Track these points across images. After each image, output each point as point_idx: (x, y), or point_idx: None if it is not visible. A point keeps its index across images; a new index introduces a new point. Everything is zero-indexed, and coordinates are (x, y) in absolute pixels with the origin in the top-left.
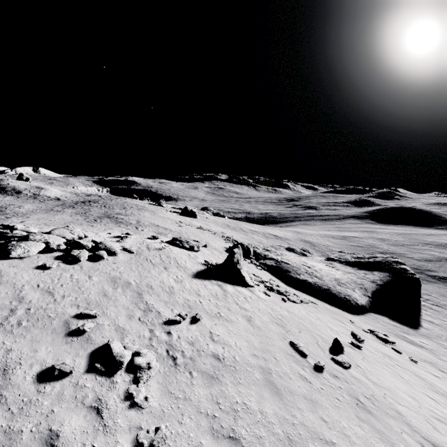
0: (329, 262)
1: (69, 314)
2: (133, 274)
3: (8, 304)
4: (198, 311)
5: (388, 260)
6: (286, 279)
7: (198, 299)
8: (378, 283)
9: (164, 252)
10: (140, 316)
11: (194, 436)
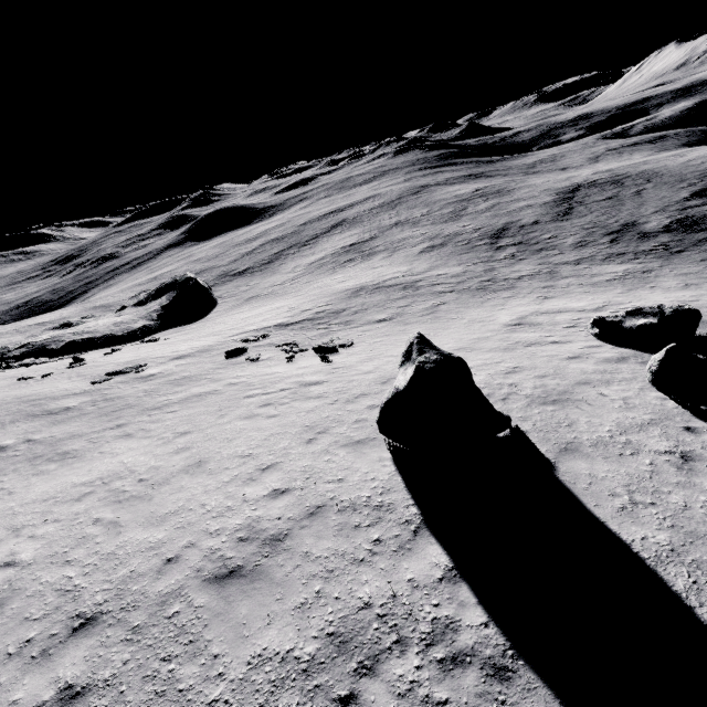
0: (118, 313)
1: None
2: None
3: None
4: None
5: (175, 278)
6: (48, 356)
7: None
8: (165, 304)
9: None
10: None
11: None
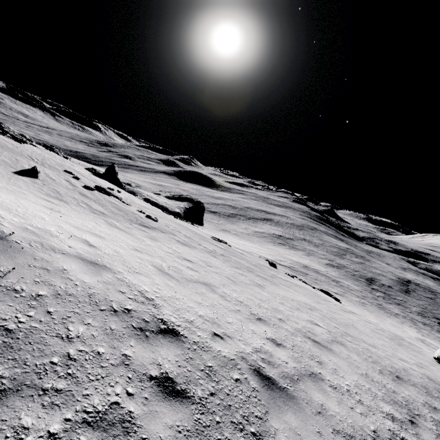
0: (157, 195)
1: (60, 169)
2: (58, 161)
3: (21, 152)
4: (116, 190)
5: (191, 197)
6: None
7: (109, 186)
8: (187, 207)
9: (55, 154)
10: (93, 182)
11: (152, 215)
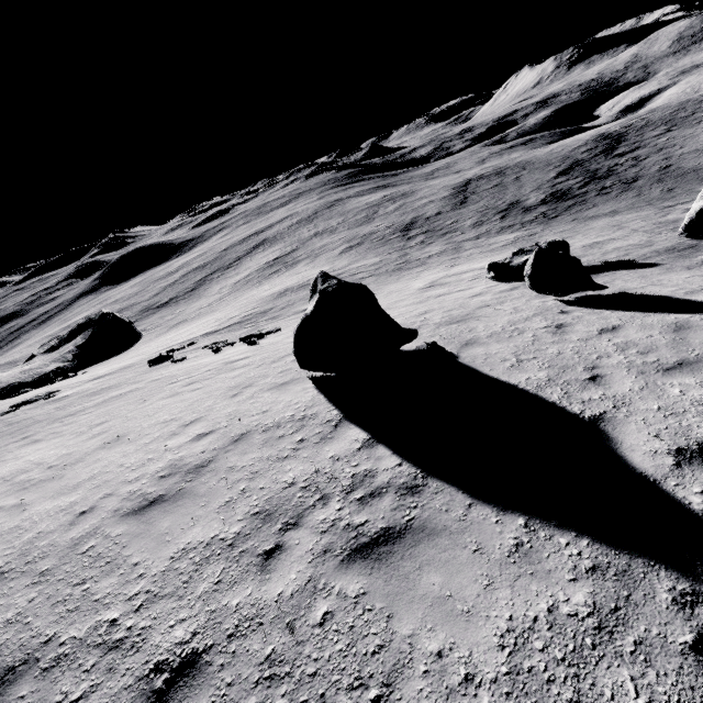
0: (26, 363)
1: None
2: None
3: None
4: None
5: (89, 316)
6: None
7: None
8: (80, 343)
9: None
10: None
11: None
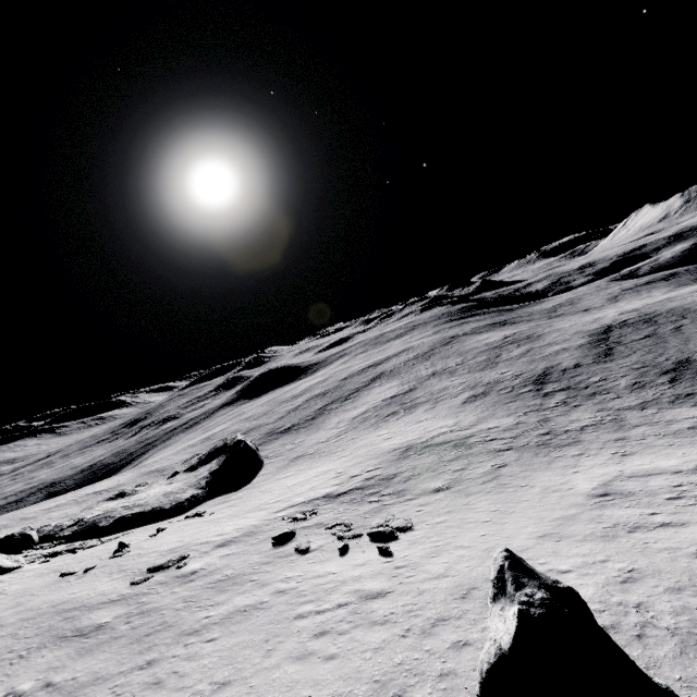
0: (170, 480)
1: None
2: None
3: None
4: None
5: (226, 441)
6: (96, 534)
7: None
8: (214, 469)
9: None
10: None
11: None
